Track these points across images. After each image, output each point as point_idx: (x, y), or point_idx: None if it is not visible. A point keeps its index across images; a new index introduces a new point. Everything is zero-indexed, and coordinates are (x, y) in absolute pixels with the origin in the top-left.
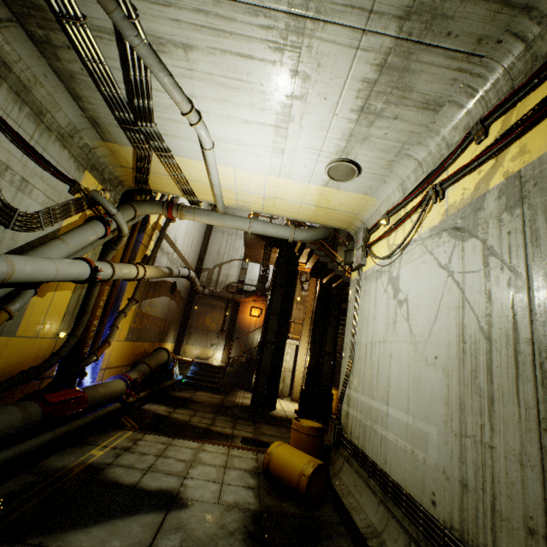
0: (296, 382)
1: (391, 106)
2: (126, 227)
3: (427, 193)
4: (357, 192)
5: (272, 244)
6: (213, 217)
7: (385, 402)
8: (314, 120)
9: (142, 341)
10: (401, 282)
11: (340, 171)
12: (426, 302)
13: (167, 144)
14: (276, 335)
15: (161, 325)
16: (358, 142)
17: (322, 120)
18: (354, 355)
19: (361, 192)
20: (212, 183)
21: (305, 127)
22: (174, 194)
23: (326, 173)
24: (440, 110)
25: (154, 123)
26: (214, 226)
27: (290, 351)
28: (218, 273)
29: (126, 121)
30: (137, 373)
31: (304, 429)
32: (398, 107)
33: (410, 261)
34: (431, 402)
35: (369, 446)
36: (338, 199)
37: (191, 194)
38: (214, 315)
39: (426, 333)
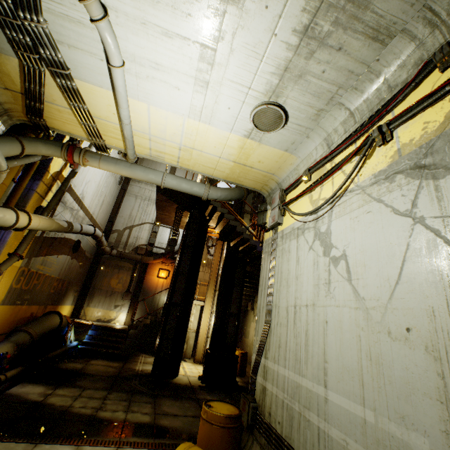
0: (199, 343)
1: (338, 29)
2: (4, 161)
3: (369, 136)
4: (278, 148)
5: (183, 206)
6: (122, 166)
7: (322, 383)
8: (249, 41)
9: (28, 304)
10: (334, 237)
11: (266, 118)
12: (380, 258)
13: (65, 58)
14: (183, 296)
15: (58, 285)
16: (292, 80)
17: (258, 41)
18: (271, 319)
19: (282, 148)
20: (121, 120)
21: (236, 51)
22: (77, 135)
23: (252, 119)
24: (389, 43)
25: (42, 17)
26: (127, 190)
27: (195, 312)
28: (128, 235)
29: (3, 9)
30: (9, 345)
31: (218, 420)
32: (346, 32)
33: (346, 212)
34: (408, 396)
35: (299, 440)
36: (258, 155)
37: (97, 135)
38: (120, 276)
39: (384, 296)
